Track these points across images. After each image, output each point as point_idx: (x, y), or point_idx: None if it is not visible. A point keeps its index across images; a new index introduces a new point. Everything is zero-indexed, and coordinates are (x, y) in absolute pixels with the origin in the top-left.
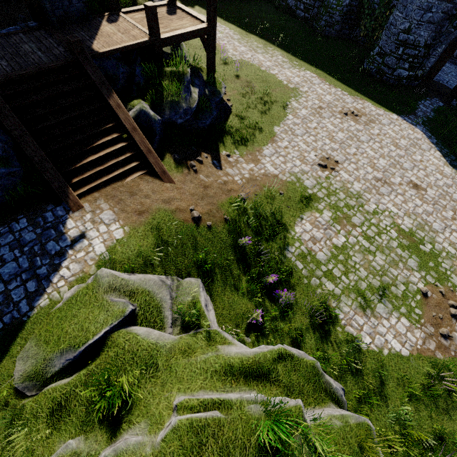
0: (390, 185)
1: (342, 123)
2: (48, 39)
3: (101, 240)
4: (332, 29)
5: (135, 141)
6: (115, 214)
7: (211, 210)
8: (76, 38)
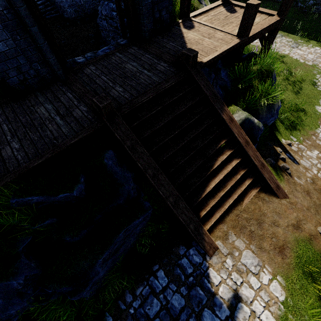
0: None
1: None
2: (144, 55)
3: (263, 305)
4: (320, 6)
5: (247, 156)
6: (256, 255)
7: None
8: (194, 52)
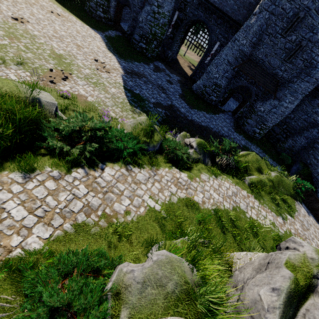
0: (61, 40)
1: (46, 14)
2: None
3: None
4: None
5: None
6: None
7: None
8: None
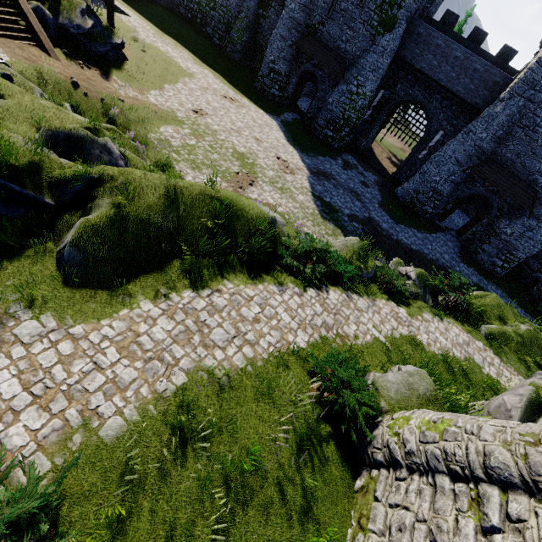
0: (240, 134)
1: (220, 100)
2: None
3: None
4: (236, 56)
5: (30, 21)
6: (4, 51)
7: (90, 89)
8: None
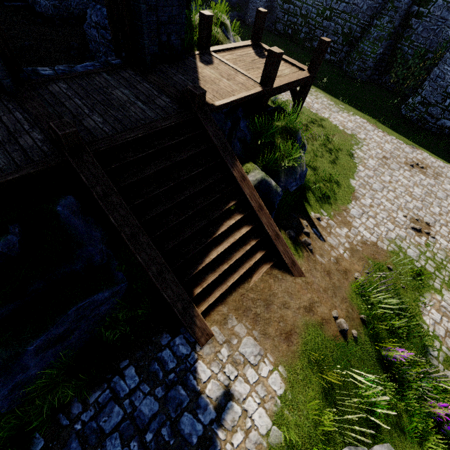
0: None
1: (413, 177)
2: (142, 83)
3: (258, 401)
4: (363, 74)
5: (260, 223)
6: (258, 343)
7: (347, 309)
8: (201, 90)
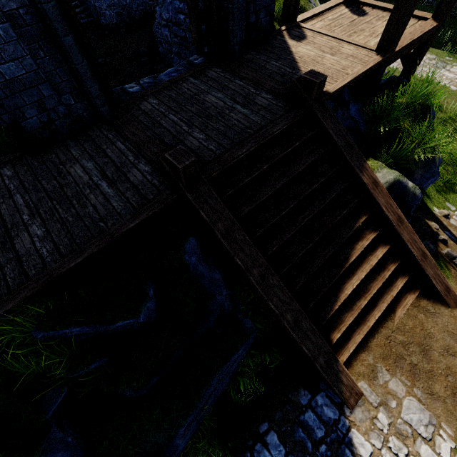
0: None
1: None
2: (233, 81)
3: None
4: None
5: (400, 241)
6: (424, 407)
7: None
8: (321, 77)
